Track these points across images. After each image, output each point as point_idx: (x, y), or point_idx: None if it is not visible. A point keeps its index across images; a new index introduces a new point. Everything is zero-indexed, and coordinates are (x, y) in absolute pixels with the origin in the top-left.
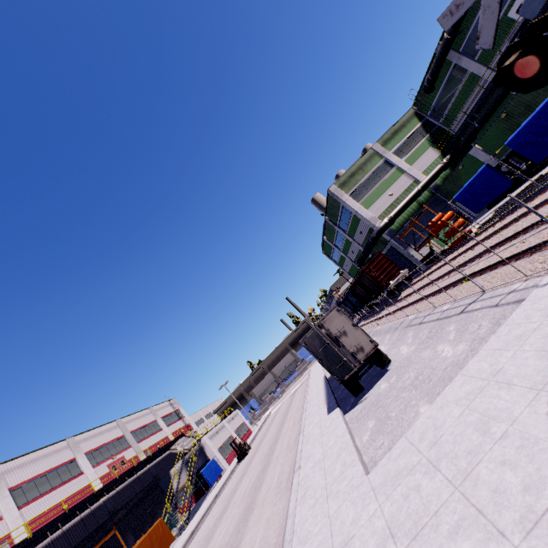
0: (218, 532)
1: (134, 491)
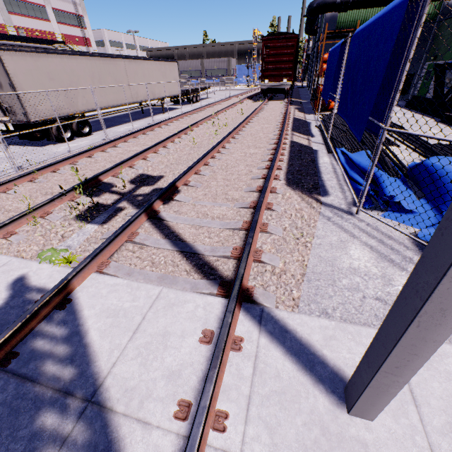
0: None
1: None
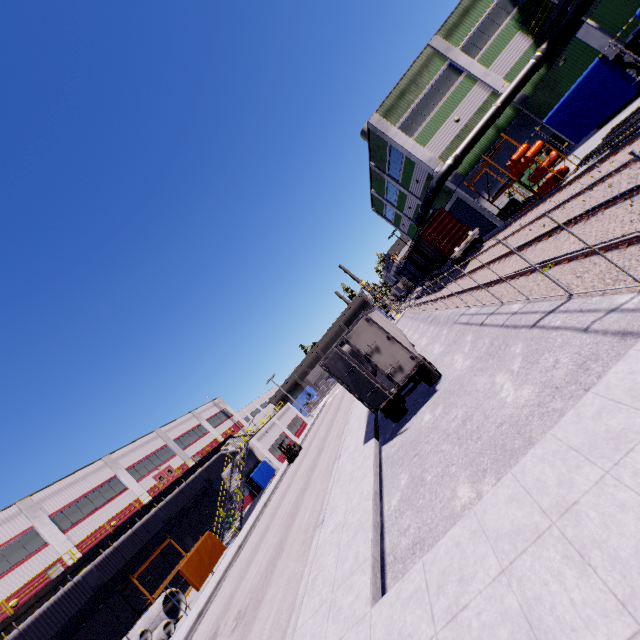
0: (255, 562)
1: (187, 497)
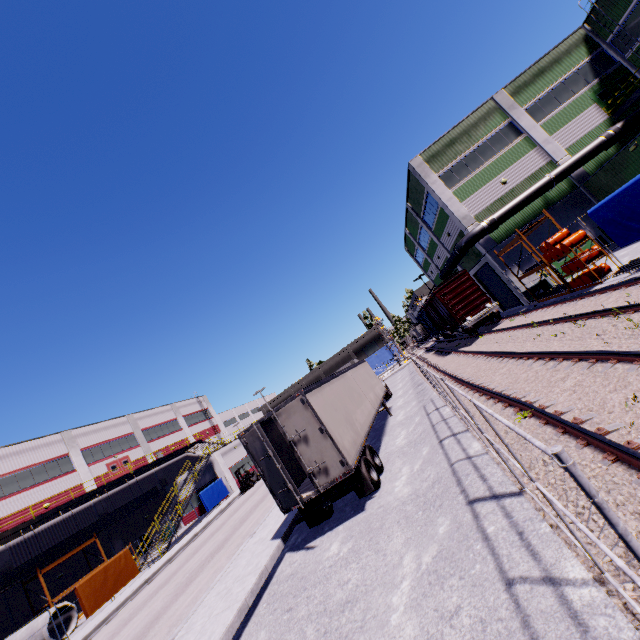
0: (131, 624)
1: (133, 494)
